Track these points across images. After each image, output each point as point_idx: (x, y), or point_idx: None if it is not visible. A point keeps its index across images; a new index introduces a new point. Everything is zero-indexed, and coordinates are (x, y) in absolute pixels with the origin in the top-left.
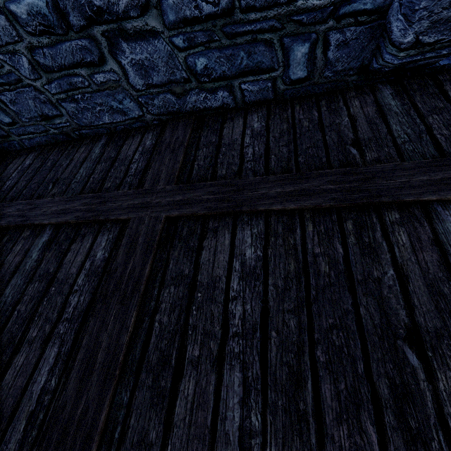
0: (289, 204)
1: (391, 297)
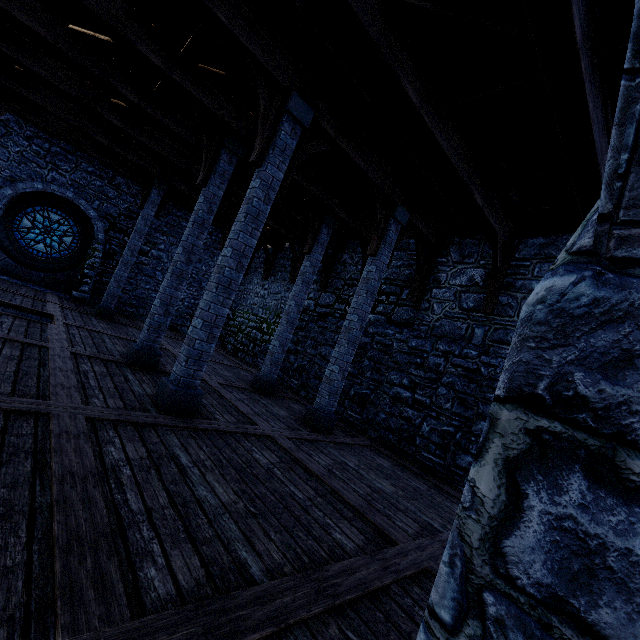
0: (347, 562)
1: (268, 527)
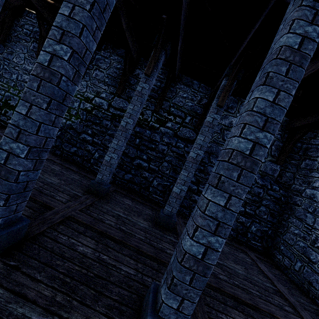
0: None
1: None
